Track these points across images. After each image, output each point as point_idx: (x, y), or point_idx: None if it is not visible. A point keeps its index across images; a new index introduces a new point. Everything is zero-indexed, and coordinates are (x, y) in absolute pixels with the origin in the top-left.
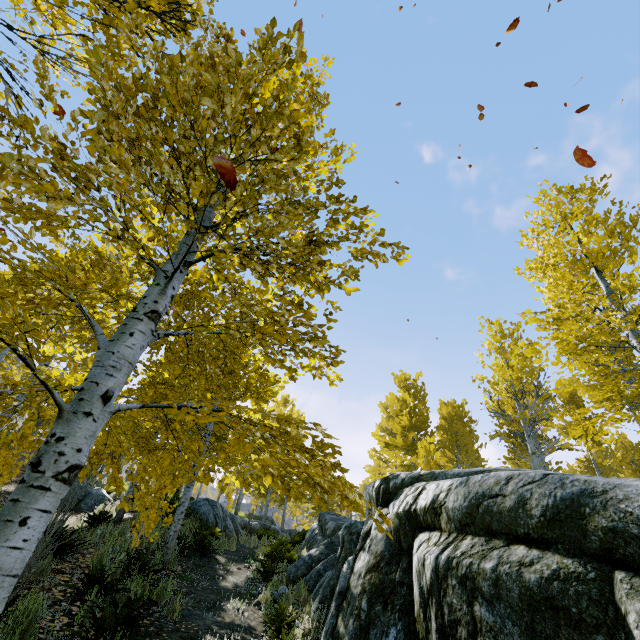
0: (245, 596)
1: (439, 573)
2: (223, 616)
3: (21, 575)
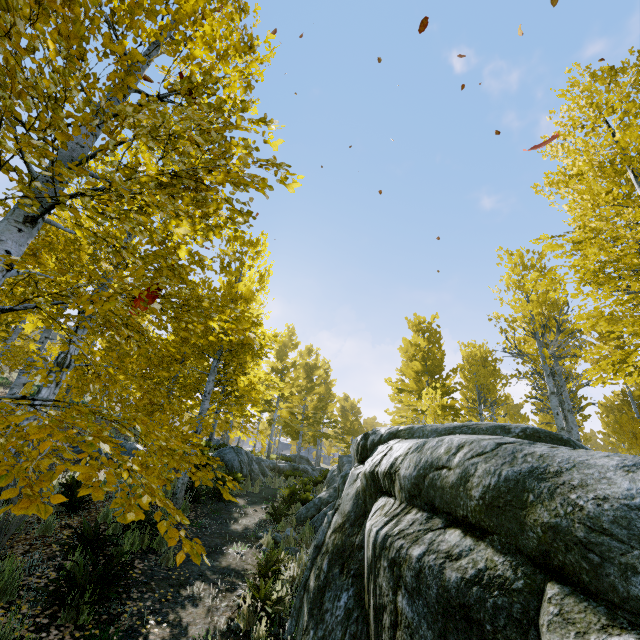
0: (251, 539)
1: (376, 550)
2: (221, 560)
3: (3, 540)
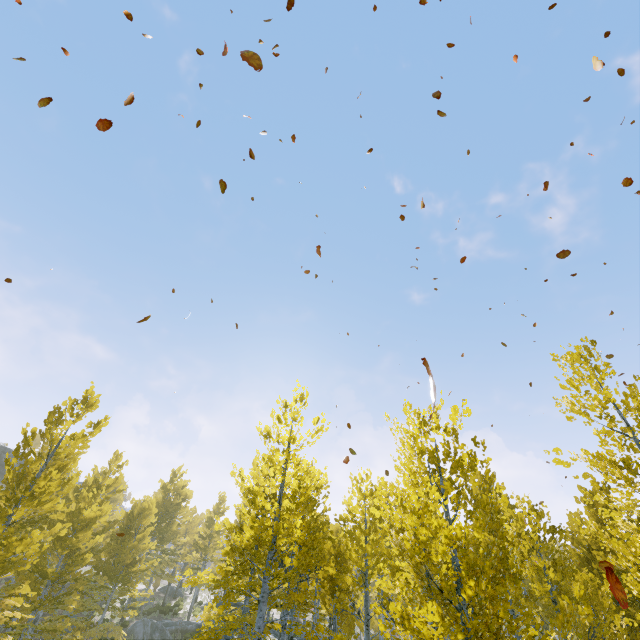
0: None
1: None
2: None
3: None
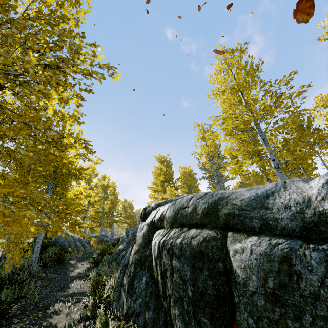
0: (83, 277)
1: (160, 249)
2: (68, 291)
3: None
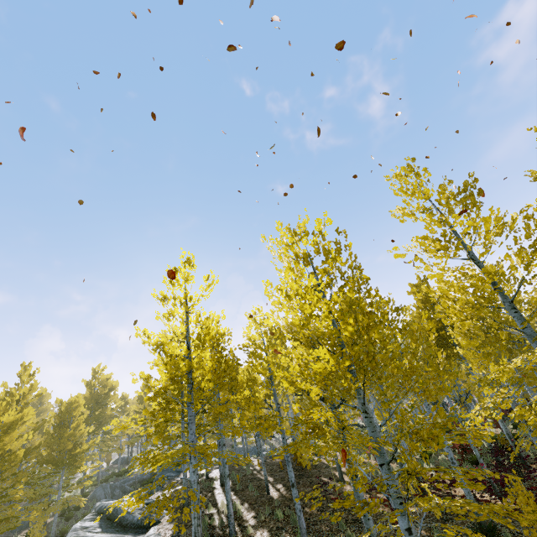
0: None
1: None
2: None
3: None
